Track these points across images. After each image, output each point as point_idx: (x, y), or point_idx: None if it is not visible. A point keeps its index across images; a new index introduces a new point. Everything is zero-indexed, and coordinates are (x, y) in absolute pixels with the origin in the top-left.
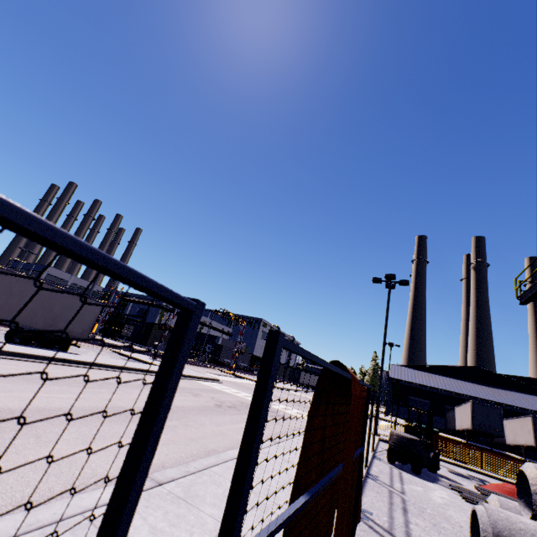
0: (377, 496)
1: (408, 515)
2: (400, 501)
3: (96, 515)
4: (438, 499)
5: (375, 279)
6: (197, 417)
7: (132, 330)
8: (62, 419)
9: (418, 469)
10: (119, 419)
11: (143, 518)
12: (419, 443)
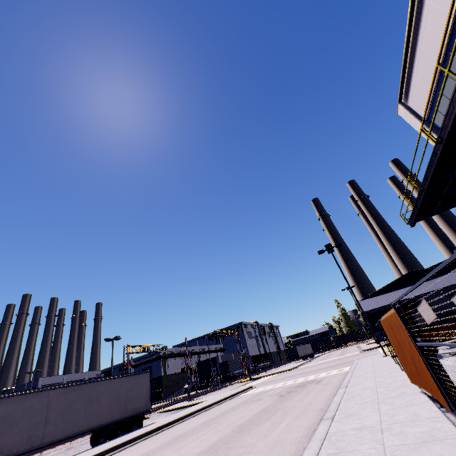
0: None
1: None
2: None
3: (332, 431)
4: (449, 363)
5: (319, 252)
6: (284, 405)
7: None
8: (234, 439)
9: None
10: (255, 426)
11: (348, 424)
12: None
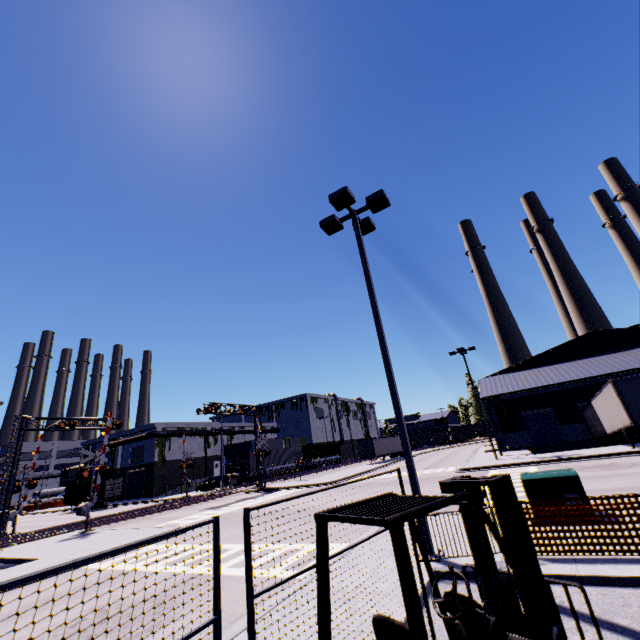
0: None
1: None
2: None
3: None
4: None
5: (324, 223)
6: None
7: (121, 484)
8: None
9: None
10: None
11: None
12: None
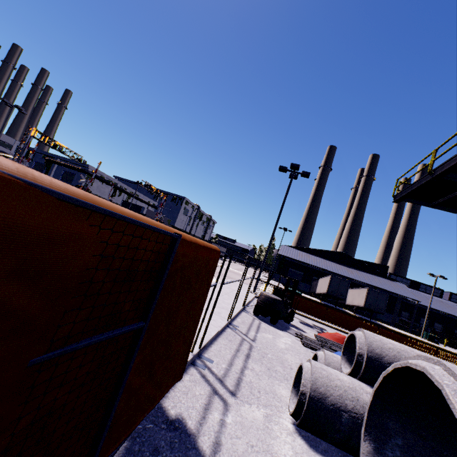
0: (227, 344)
1: (248, 361)
2: (248, 348)
3: None
4: (282, 345)
5: (281, 168)
6: None
7: None
8: None
9: (275, 321)
10: None
11: None
12: (281, 302)
